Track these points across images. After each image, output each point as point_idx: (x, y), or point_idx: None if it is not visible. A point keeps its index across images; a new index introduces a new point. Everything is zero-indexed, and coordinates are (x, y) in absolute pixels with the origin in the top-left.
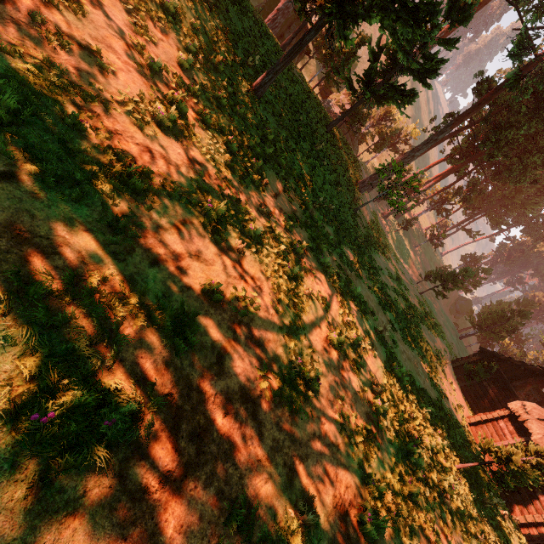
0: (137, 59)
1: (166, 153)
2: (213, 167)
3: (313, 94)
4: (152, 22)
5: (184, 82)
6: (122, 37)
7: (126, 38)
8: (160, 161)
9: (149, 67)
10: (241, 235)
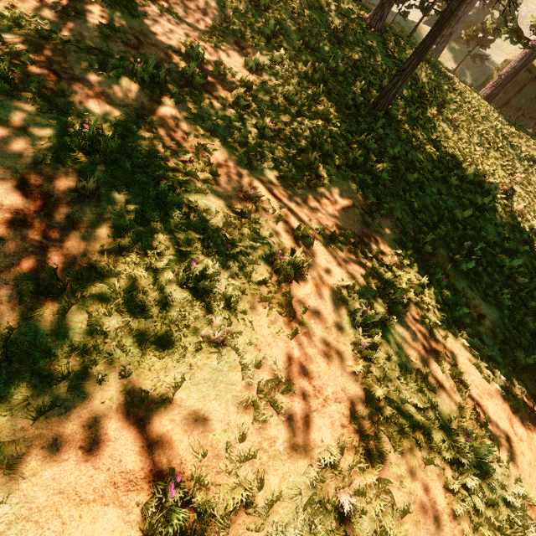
0: (175, 48)
1: (109, 92)
2: (195, 131)
3: (532, 138)
4: (237, 41)
5: (237, 74)
6: (173, 36)
7: (179, 38)
8: (82, 90)
9: (186, 55)
10: (135, 186)
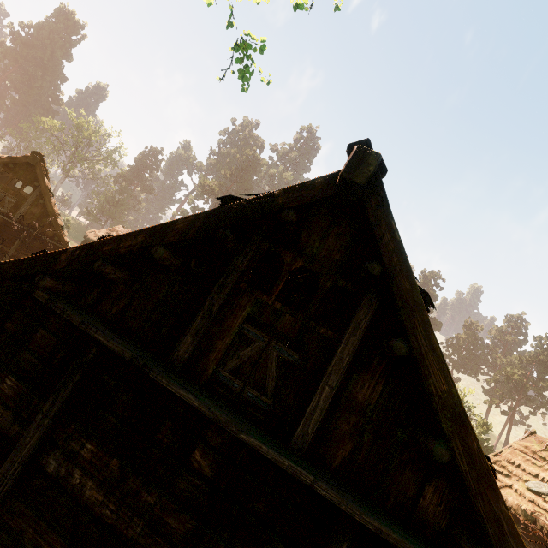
0: None
1: None
2: None
3: None
4: None
5: None
6: None
7: None
8: None
9: None
10: None
